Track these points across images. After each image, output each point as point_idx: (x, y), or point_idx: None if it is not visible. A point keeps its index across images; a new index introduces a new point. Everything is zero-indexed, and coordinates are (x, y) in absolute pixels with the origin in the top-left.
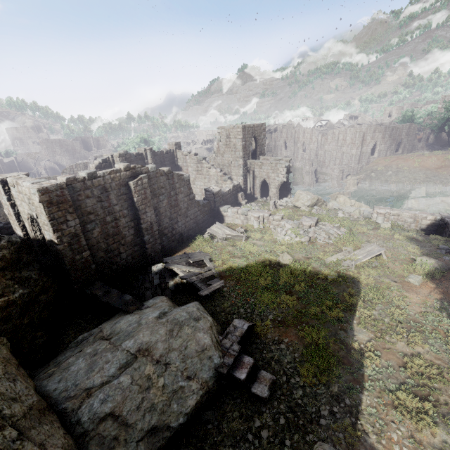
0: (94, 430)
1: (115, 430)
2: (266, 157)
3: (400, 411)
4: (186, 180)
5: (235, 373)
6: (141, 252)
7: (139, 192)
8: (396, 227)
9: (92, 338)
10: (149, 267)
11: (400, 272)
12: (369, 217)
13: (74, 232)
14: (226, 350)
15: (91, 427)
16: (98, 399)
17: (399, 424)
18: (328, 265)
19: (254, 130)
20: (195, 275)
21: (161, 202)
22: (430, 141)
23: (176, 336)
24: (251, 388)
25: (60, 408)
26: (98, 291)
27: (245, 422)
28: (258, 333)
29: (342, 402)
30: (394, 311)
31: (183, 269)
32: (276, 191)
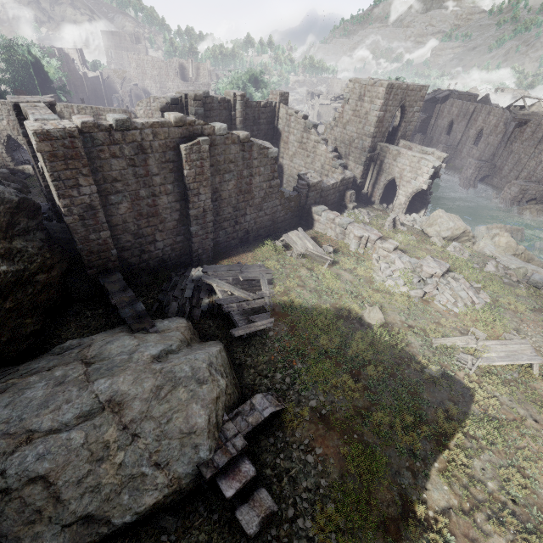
0: (18, 491)
1: (42, 501)
2: (410, 144)
3: None
4: (271, 157)
5: (221, 482)
6: (186, 244)
7: (193, 163)
8: None
9: (76, 352)
10: (190, 267)
11: None
12: (538, 286)
13: (89, 203)
14: (224, 441)
15: (15, 485)
16: (35, 452)
17: None
18: (434, 349)
19: (405, 94)
20: (238, 301)
21: (225, 183)
22: None
23: (163, 398)
24: (237, 510)
25: None
26: (110, 286)
27: None
28: (285, 422)
29: None
30: (510, 476)
31: (224, 288)
32: (405, 201)
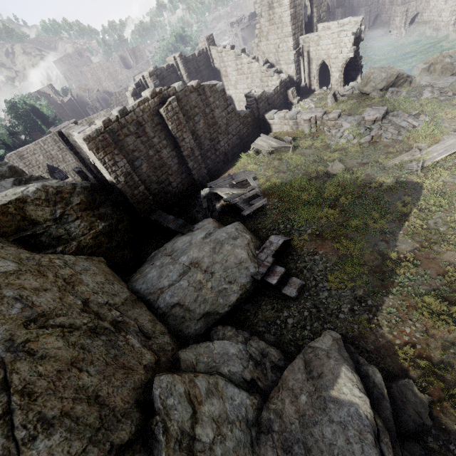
0: (169, 312)
1: (182, 313)
2: (327, 24)
3: (421, 312)
4: (220, 90)
5: (267, 279)
6: (189, 178)
7: (172, 118)
8: None
9: (160, 254)
10: (198, 192)
11: None
12: None
13: (126, 171)
14: (261, 262)
15: (167, 311)
16: (168, 295)
17: (416, 322)
18: (387, 170)
19: None
20: (238, 196)
21: (197, 124)
22: None
23: (218, 252)
24: (282, 290)
25: (147, 299)
26: (159, 218)
27: (276, 313)
28: (295, 246)
29: (363, 303)
30: (455, 219)
31: (226, 192)
32: (339, 75)
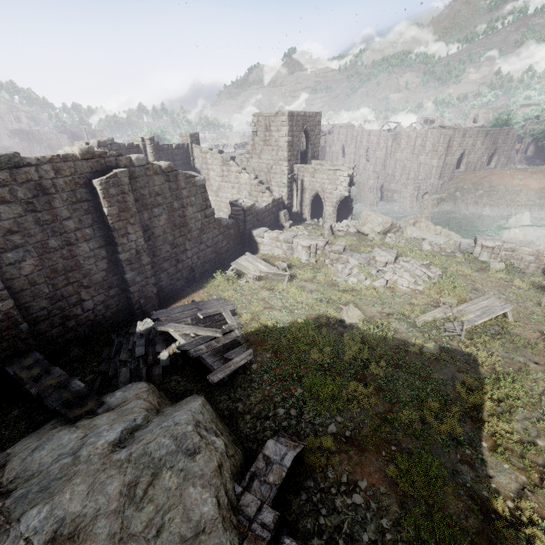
0: None
1: None
2: (321, 162)
3: None
4: (200, 185)
5: None
6: (122, 297)
7: (113, 198)
8: (511, 268)
9: None
10: (134, 323)
11: (540, 345)
12: (468, 252)
13: None
14: (248, 525)
15: None
16: None
17: None
18: (421, 328)
19: (305, 121)
20: (205, 341)
21: (156, 219)
22: (529, 154)
23: (143, 499)
24: None
25: None
26: (26, 372)
27: None
28: (310, 465)
29: None
30: None
31: (184, 332)
32: (333, 210)
